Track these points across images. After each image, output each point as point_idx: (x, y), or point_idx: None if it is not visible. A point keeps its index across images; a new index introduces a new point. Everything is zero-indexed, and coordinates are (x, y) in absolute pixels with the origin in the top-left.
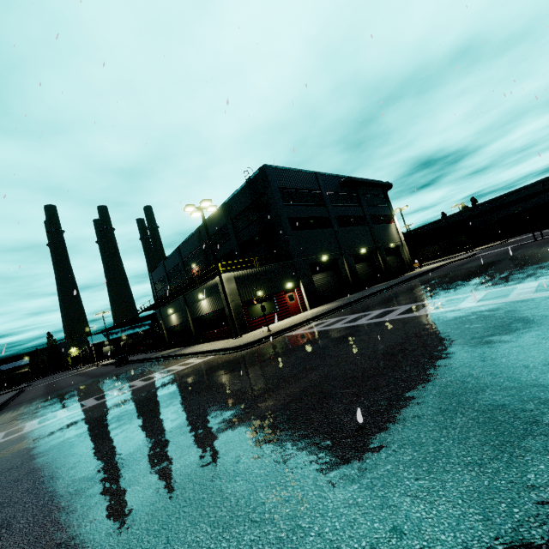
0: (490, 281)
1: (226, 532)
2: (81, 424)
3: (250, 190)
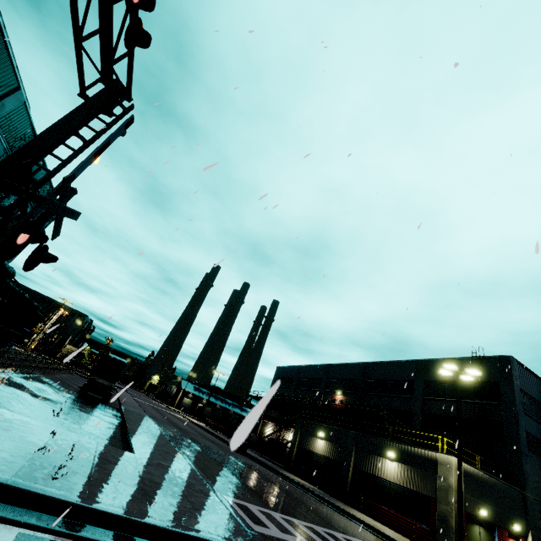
0: None
1: None
2: None
3: None
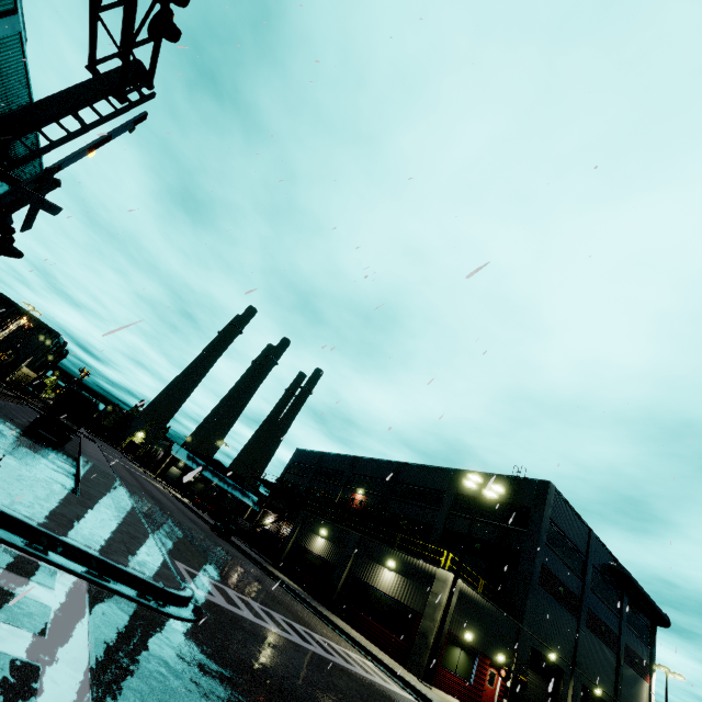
0: None
1: None
2: None
3: (509, 489)
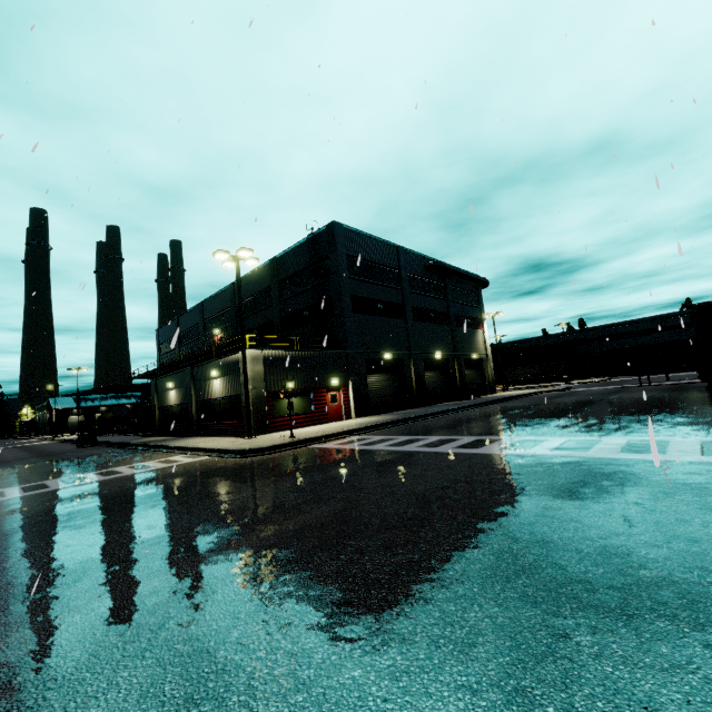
0: (575, 426)
1: None
2: None
3: (310, 250)
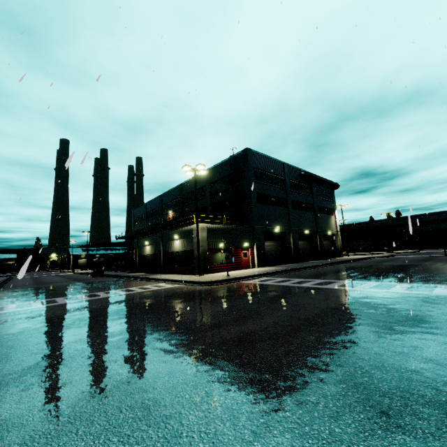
0: (412, 277)
1: (252, 394)
2: (84, 310)
3: (231, 165)
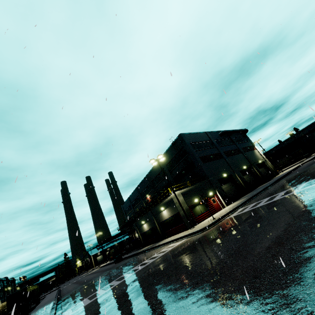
0: None
1: None
2: (140, 279)
3: (174, 148)
